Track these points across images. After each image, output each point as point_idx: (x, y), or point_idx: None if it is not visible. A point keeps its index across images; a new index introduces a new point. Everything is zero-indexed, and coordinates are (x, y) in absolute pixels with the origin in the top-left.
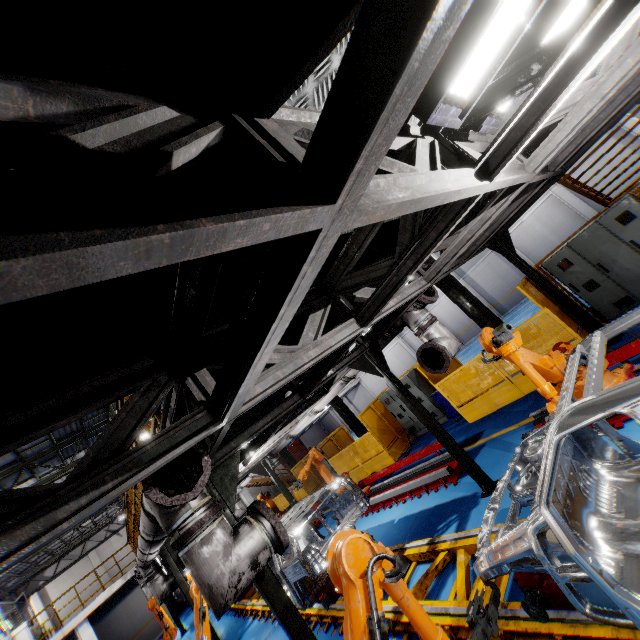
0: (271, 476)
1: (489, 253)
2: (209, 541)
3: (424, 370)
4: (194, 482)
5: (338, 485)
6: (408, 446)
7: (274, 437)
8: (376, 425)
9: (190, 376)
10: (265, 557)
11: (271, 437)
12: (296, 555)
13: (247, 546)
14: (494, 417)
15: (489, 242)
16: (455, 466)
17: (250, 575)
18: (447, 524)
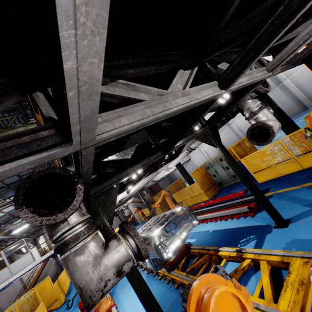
0: (142, 199)
1: (276, 89)
2: (82, 252)
3: (235, 150)
4: (67, 205)
5: (180, 210)
6: (216, 192)
7: (144, 180)
8: (200, 179)
9: (43, 92)
10: (128, 267)
11: (142, 179)
12: (153, 247)
13: (114, 258)
14: (278, 180)
15: (303, 60)
16: (252, 206)
17: (115, 281)
18: (247, 240)
